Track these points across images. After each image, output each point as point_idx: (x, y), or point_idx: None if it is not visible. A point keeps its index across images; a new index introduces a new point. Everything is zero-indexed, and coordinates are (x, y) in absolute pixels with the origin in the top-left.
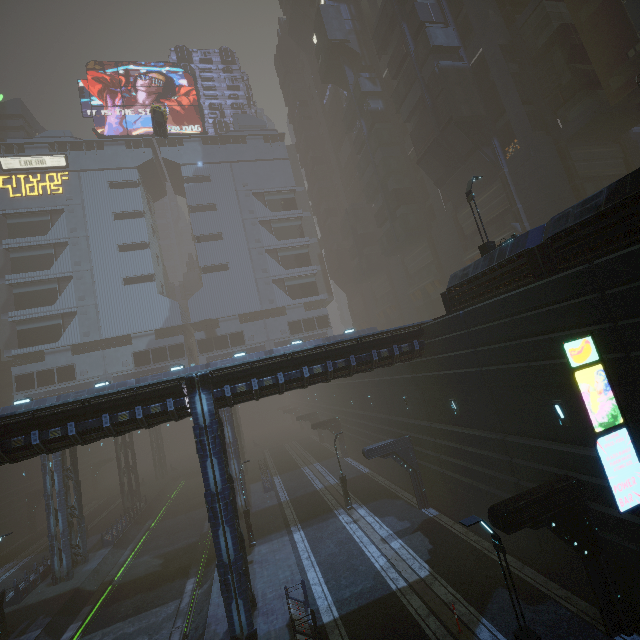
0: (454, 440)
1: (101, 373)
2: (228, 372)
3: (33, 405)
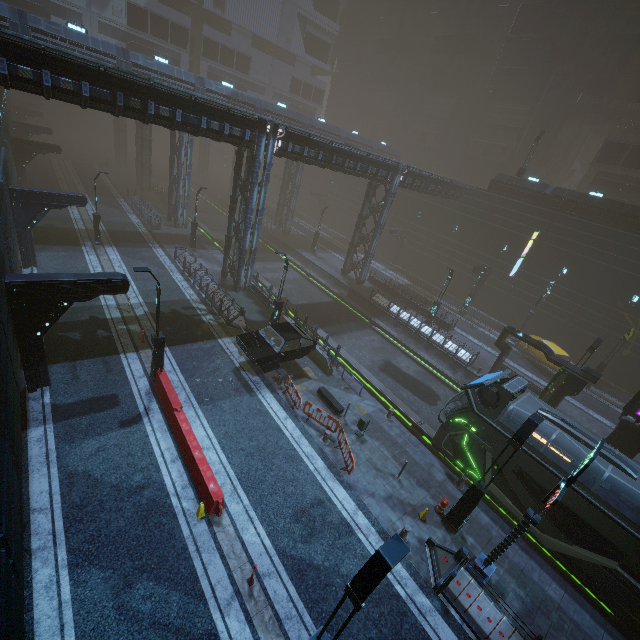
0: (443, 242)
1: (83, 5)
2: (413, 171)
3: (183, 75)
